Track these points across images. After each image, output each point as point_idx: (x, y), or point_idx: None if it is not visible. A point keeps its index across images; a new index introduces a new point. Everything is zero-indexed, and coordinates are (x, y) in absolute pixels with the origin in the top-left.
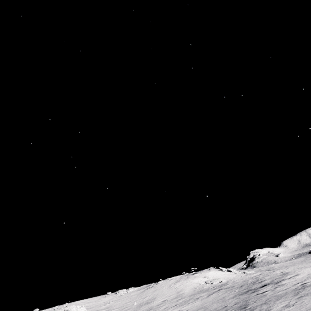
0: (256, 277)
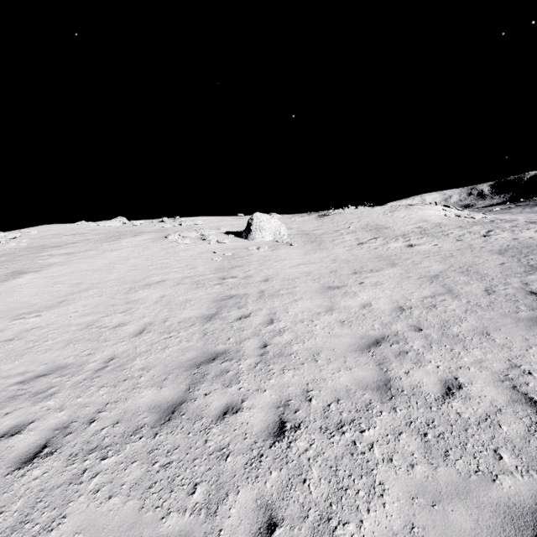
0: None
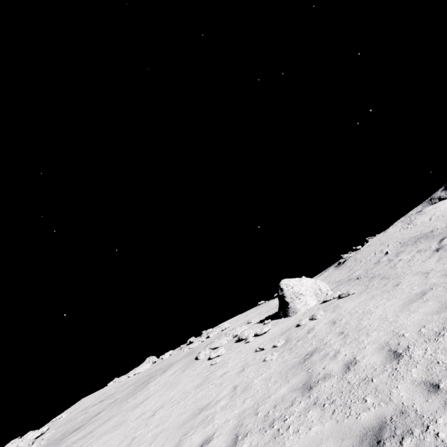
0: None
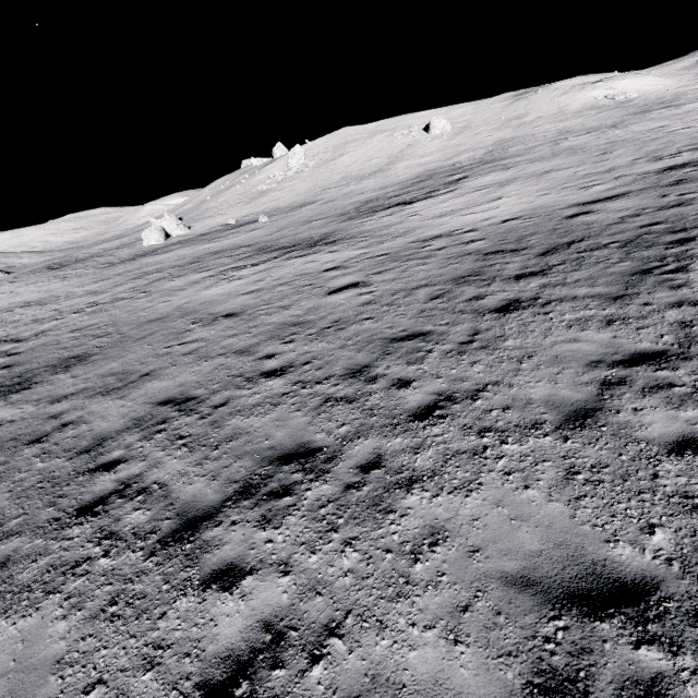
0: (684, 93)
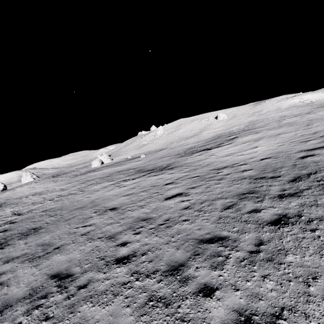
0: None
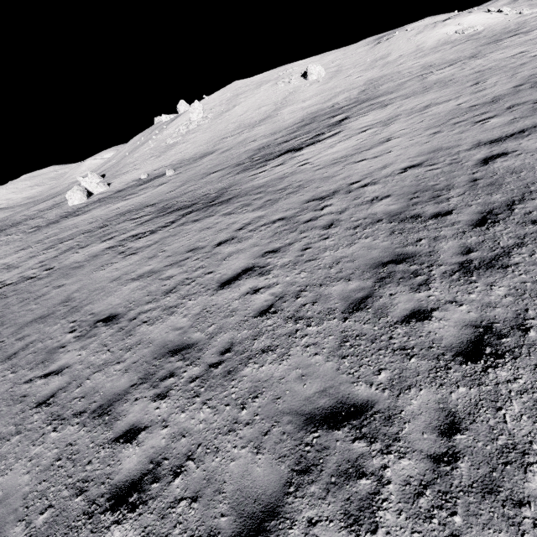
0: (525, 22)
